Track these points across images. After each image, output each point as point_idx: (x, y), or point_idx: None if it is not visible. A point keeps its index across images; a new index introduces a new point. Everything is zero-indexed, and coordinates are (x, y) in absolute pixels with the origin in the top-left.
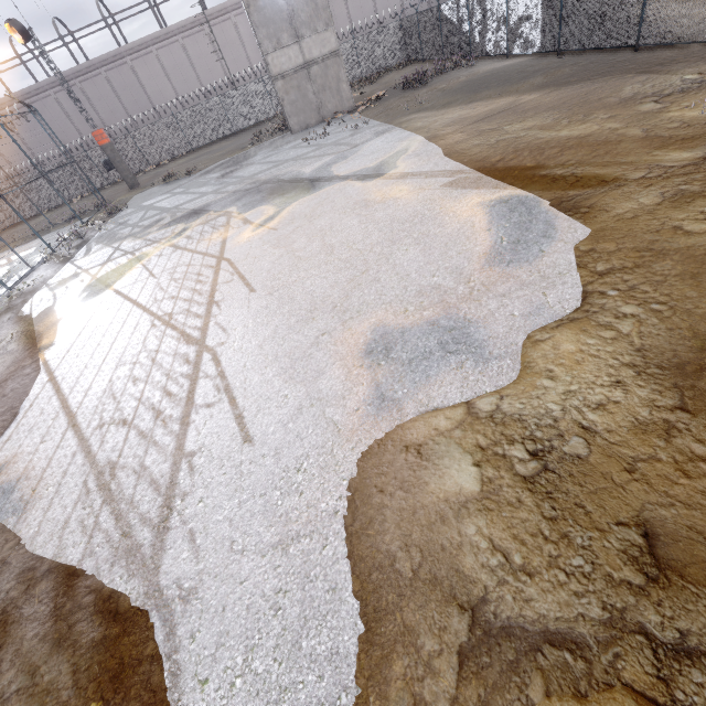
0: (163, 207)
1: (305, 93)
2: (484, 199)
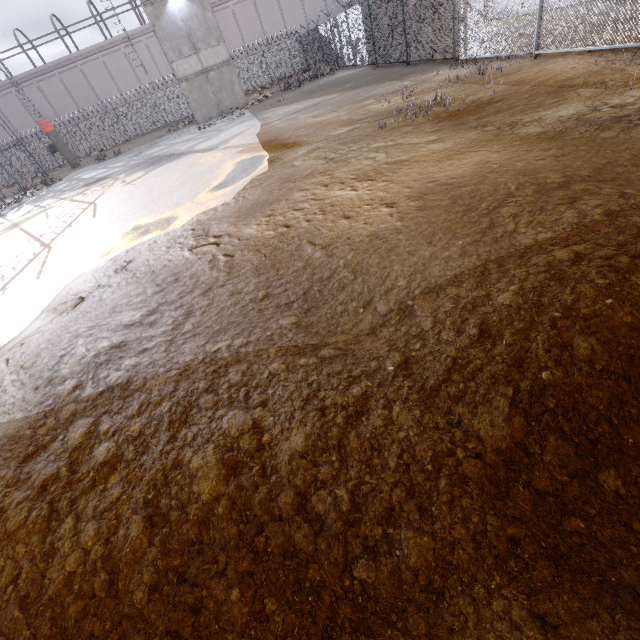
0: (84, 178)
1: (205, 92)
2: (245, 158)
